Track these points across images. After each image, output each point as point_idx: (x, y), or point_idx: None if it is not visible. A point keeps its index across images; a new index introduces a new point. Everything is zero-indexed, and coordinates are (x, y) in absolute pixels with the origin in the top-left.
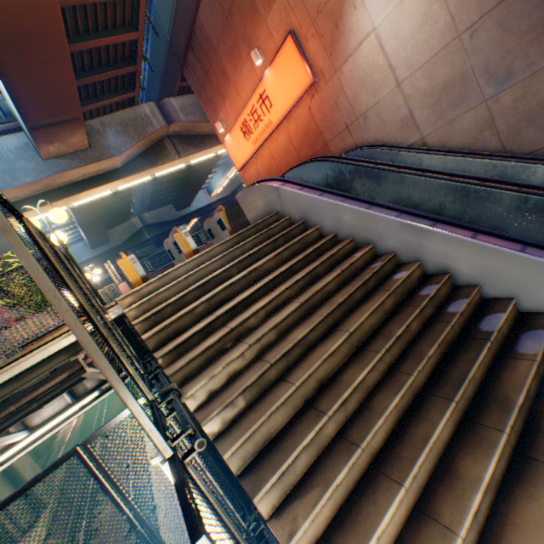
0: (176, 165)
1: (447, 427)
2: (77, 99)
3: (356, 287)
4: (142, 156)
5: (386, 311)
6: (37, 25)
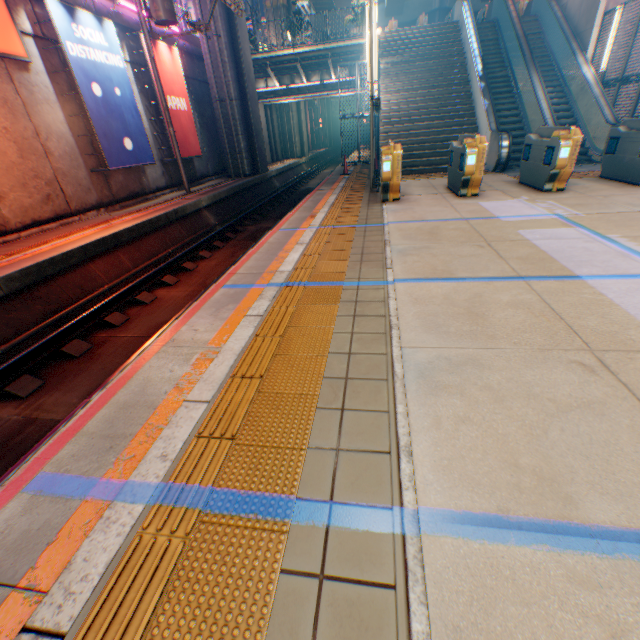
0: None
1: (418, 85)
2: None
3: (439, 57)
4: None
5: (439, 67)
6: None
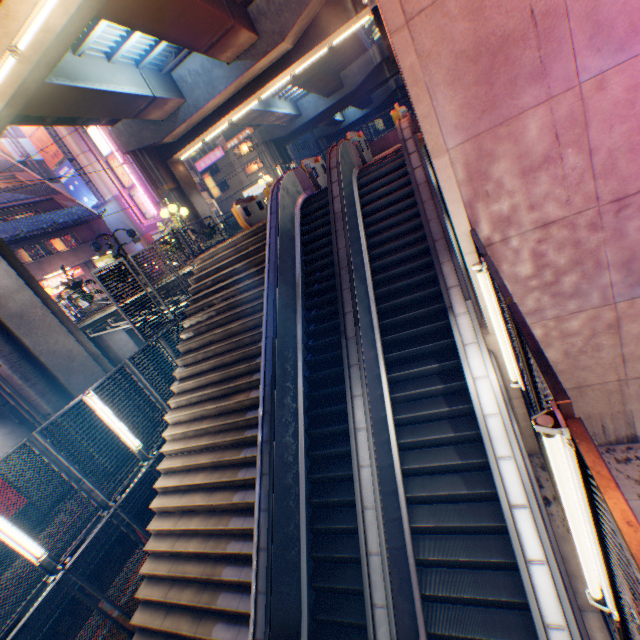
0: (355, 23)
1: (218, 377)
2: (220, 19)
3: (247, 308)
4: (313, 26)
5: (249, 327)
6: (159, 3)
